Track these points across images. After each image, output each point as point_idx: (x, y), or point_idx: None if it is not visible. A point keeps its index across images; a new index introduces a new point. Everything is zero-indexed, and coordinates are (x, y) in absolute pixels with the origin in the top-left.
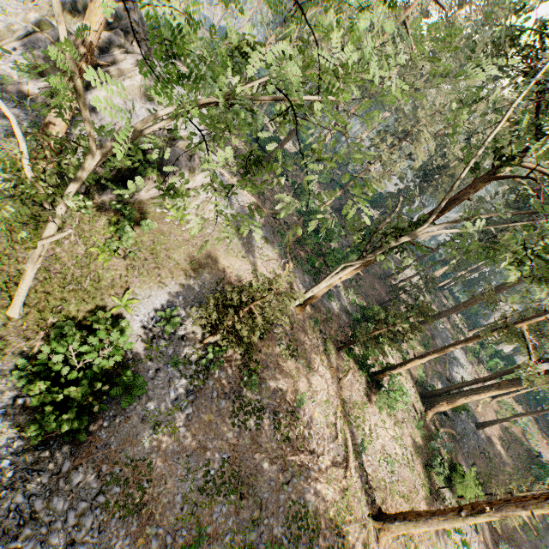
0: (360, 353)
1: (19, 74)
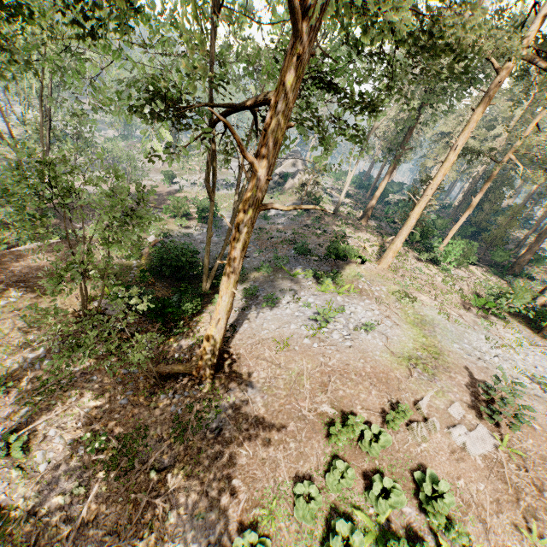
0: (411, 238)
1: None
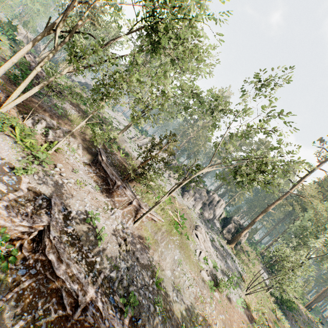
0: None
1: (200, 211)
